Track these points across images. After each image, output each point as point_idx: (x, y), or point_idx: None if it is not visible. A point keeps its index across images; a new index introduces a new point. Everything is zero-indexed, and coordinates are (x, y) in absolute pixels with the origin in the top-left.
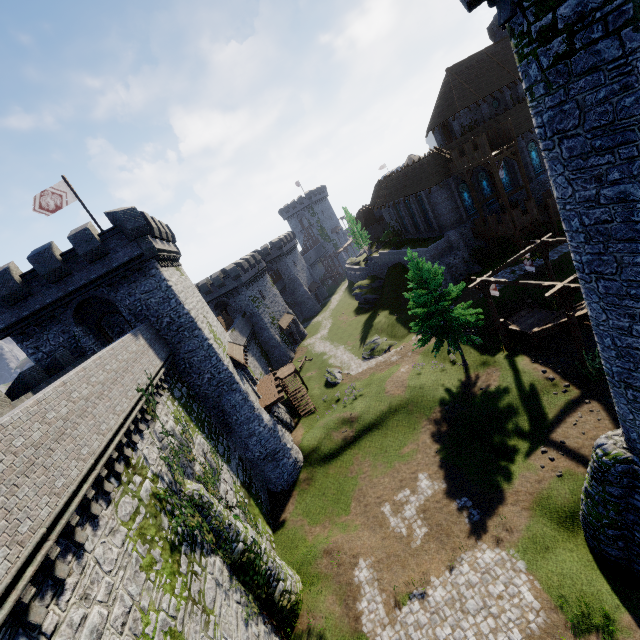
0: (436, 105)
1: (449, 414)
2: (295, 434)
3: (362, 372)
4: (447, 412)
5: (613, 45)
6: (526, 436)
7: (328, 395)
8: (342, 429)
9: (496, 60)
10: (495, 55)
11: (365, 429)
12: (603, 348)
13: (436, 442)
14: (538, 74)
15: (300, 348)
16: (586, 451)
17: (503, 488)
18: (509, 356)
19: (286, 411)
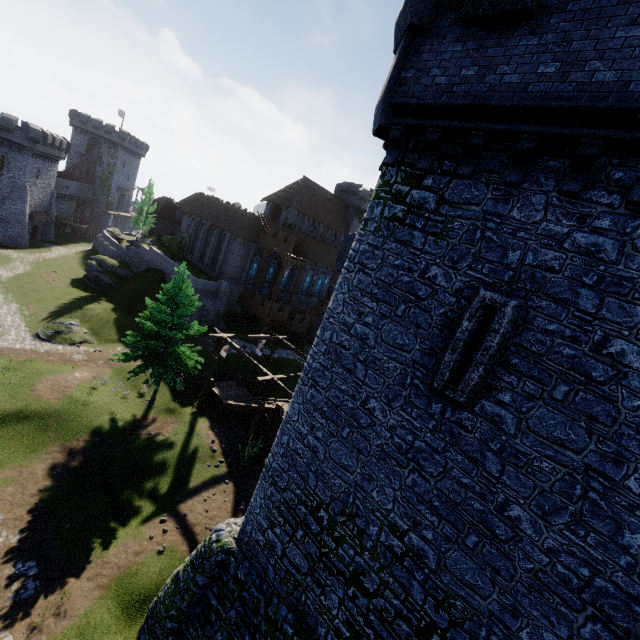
0: (283, 189)
1: (95, 448)
2: None
3: (19, 350)
4: (94, 445)
5: (421, 239)
6: (158, 499)
7: None
8: None
9: (330, 205)
10: (331, 202)
11: None
12: (278, 443)
13: (51, 477)
14: (378, 216)
15: None
16: (199, 529)
17: (93, 556)
18: (196, 414)
19: None
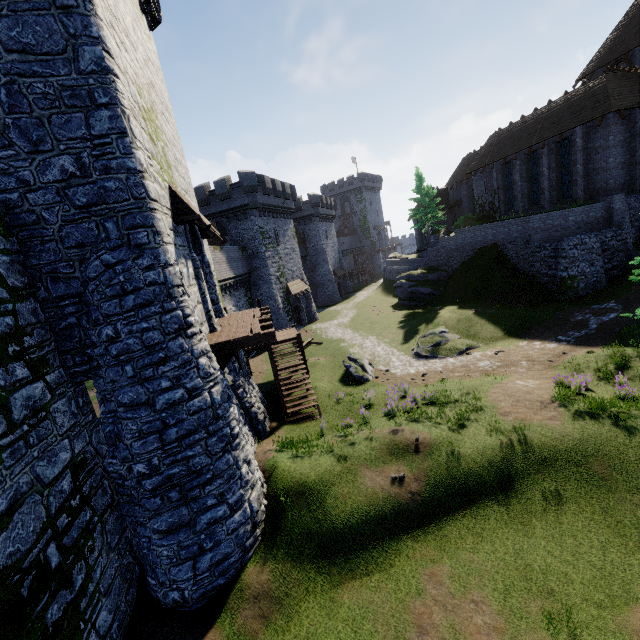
0: (608, 39)
1: None
2: (266, 446)
3: (417, 373)
4: None
5: None
6: None
7: (346, 394)
8: (389, 469)
9: None
10: None
11: (456, 488)
12: None
13: None
14: None
15: (305, 330)
16: None
17: None
18: None
19: (261, 398)
